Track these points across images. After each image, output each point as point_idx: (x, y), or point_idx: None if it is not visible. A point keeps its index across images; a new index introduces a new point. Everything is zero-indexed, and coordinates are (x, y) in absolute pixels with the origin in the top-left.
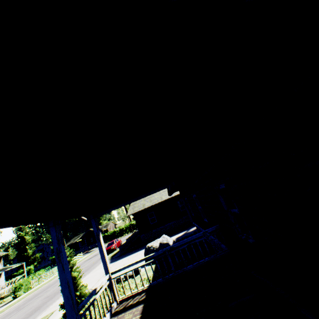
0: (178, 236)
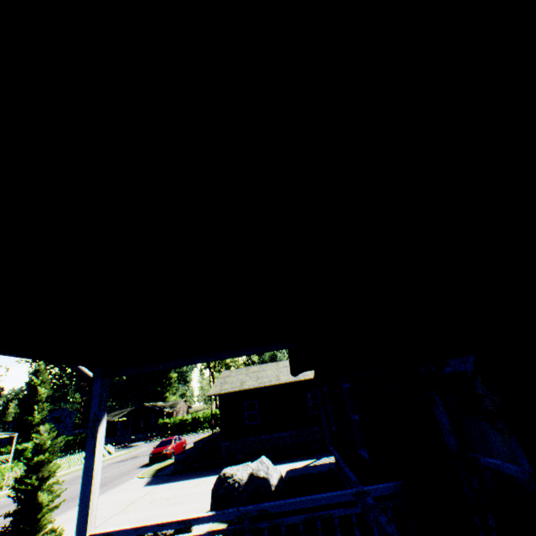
0: (293, 466)
